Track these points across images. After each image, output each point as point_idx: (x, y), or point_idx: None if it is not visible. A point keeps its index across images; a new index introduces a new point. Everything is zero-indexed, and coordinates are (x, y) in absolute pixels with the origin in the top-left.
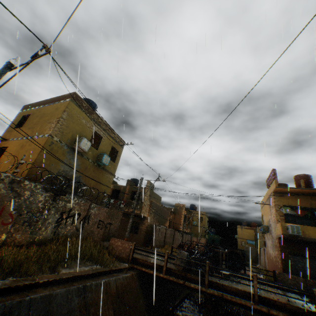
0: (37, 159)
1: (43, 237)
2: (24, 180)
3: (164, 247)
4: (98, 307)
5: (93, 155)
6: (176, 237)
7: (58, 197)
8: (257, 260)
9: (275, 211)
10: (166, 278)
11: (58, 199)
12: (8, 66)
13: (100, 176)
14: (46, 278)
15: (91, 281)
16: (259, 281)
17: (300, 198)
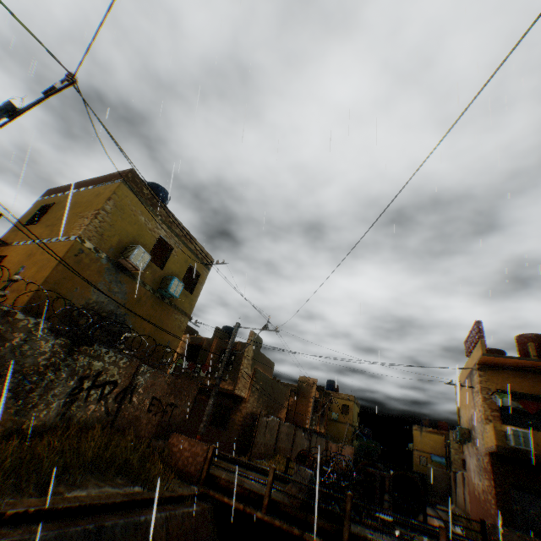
0: (50, 278)
1: (40, 423)
2: (16, 312)
3: (275, 457)
4: None
5: (154, 278)
6: (298, 440)
7: (78, 348)
8: (450, 495)
9: (482, 399)
10: (268, 521)
11: (77, 351)
12: (5, 109)
13: (164, 316)
14: (23, 506)
15: (116, 518)
16: (453, 539)
17: (529, 378)
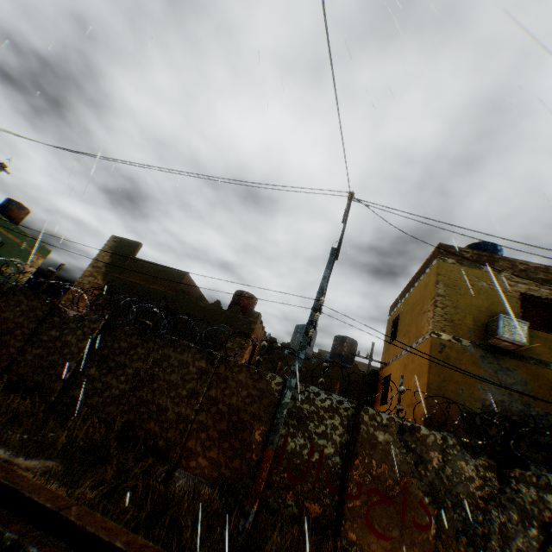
0: (429, 383)
1: None
2: (417, 427)
3: None
4: None
5: (551, 350)
6: None
7: (507, 472)
8: None
9: None
10: None
11: (508, 476)
12: (332, 254)
13: None
14: None
15: None
16: None
17: None
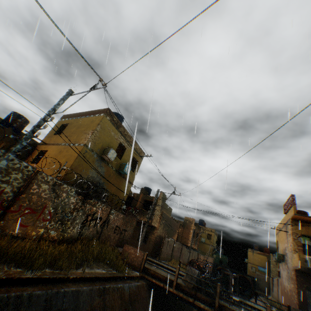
0: (72, 165)
1: (70, 236)
2: (63, 184)
3: (171, 260)
4: (113, 310)
5: (117, 164)
6: (183, 252)
7: (86, 201)
8: (269, 290)
9: (292, 239)
10: (176, 293)
11: (85, 202)
12: (69, 93)
13: (120, 183)
14: (74, 275)
15: (109, 284)
16: None
17: None
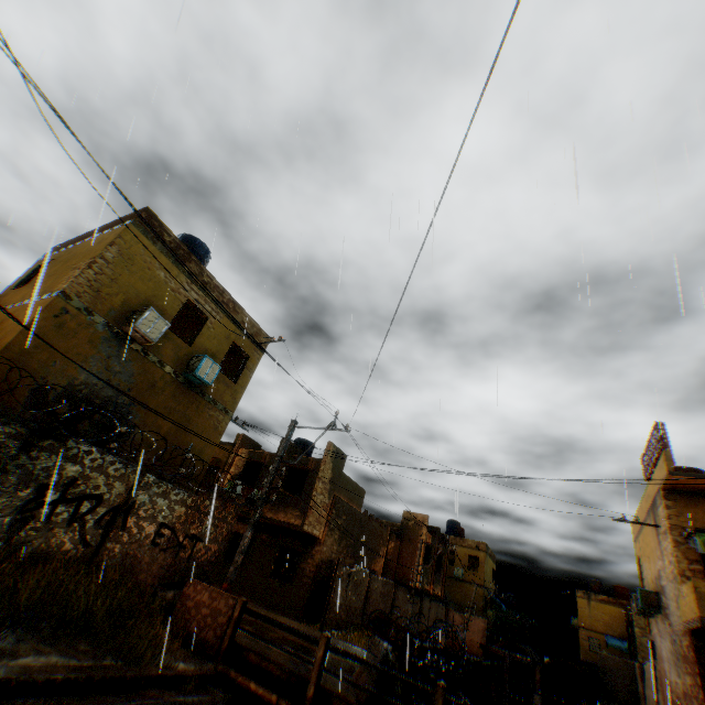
0: (15, 344)
1: None
2: None
3: (363, 627)
4: None
5: (178, 356)
6: (401, 605)
7: (40, 442)
8: (636, 700)
9: (672, 544)
10: None
11: (37, 446)
12: None
13: (191, 410)
14: None
15: None
16: None
17: None
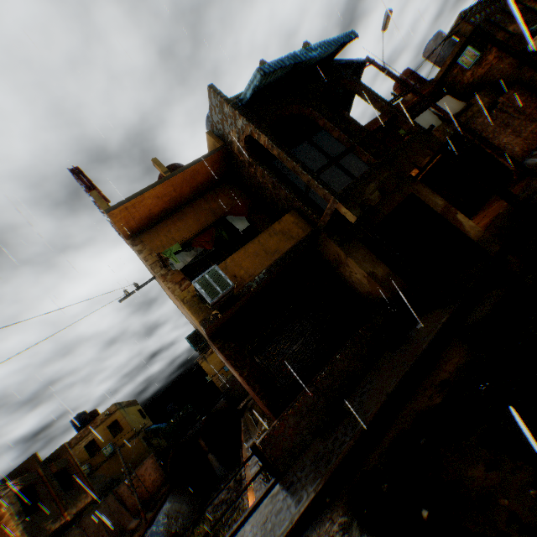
0: None
1: None
2: None
3: None
4: None
5: None
6: None
7: None
8: None
9: (162, 280)
10: None
11: None
12: None
13: None
14: None
15: None
16: None
17: (191, 213)
